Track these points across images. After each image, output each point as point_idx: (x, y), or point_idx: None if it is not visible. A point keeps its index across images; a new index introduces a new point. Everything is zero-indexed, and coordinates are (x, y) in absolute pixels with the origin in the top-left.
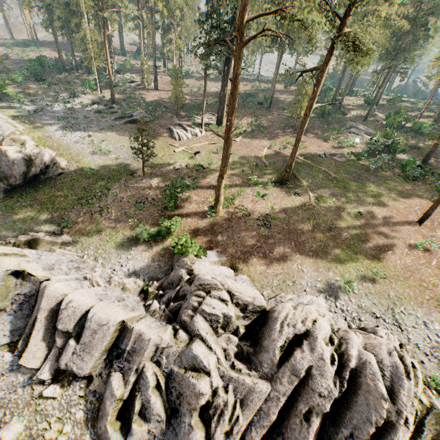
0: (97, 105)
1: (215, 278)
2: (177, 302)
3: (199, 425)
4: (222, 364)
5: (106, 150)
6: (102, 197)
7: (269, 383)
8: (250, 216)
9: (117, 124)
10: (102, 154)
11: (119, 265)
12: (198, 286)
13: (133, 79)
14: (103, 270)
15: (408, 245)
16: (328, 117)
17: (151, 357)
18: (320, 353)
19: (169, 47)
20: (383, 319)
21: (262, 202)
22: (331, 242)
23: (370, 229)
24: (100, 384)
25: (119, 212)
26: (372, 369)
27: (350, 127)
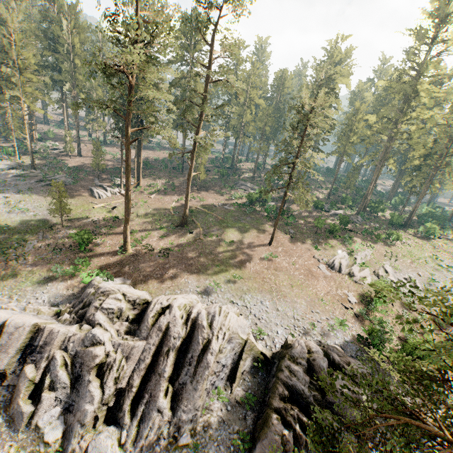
0: (15, 170)
1: (113, 287)
2: (84, 309)
3: (95, 380)
4: (114, 338)
5: (24, 209)
6: (19, 248)
7: (144, 340)
8: (154, 250)
9: (37, 186)
10: (20, 212)
11: (35, 298)
12: (100, 293)
13: (56, 146)
14: (19, 304)
15: (260, 258)
16: (227, 178)
17: (60, 346)
18: (174, 313)
19: (92, 124)
20: (237, 303)
21: (165, 240)
22: (210, 262)
23: (238, 251)
24: (14, 378)
25: (36, 258)
26: (201, 315)
27: (241, 185)
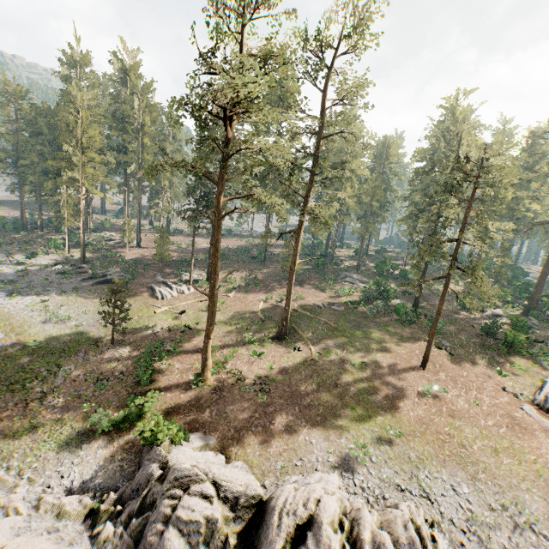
0: (61, 265)
1: (196, 465)
2: (142, 515)
3: None
4: None
5: (64, 317)
6: (47, 378)
7: None
8: (246, 380)
9: (85, 285)
10: (58, 321)
11: (59, 476)
12: (173, 481)
13: (112, 237)
14: (30, 489)
15: (417, 393)
16: (323, 268)
17: None
18: (327, 544)
19: (156, 209)
20: (410, 491)
21: (259, 362)
22: (339, 400)
23: (377, 380)
24: None
25: (70, 395)
26: None
27: (345, 277)
